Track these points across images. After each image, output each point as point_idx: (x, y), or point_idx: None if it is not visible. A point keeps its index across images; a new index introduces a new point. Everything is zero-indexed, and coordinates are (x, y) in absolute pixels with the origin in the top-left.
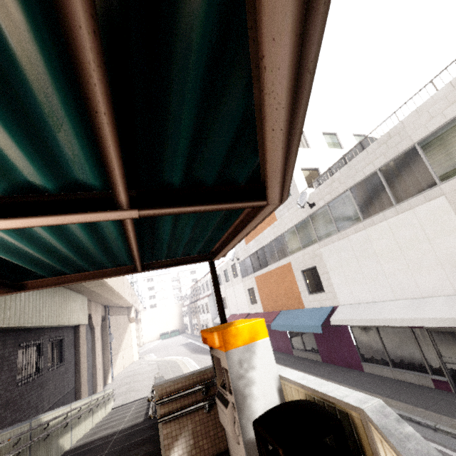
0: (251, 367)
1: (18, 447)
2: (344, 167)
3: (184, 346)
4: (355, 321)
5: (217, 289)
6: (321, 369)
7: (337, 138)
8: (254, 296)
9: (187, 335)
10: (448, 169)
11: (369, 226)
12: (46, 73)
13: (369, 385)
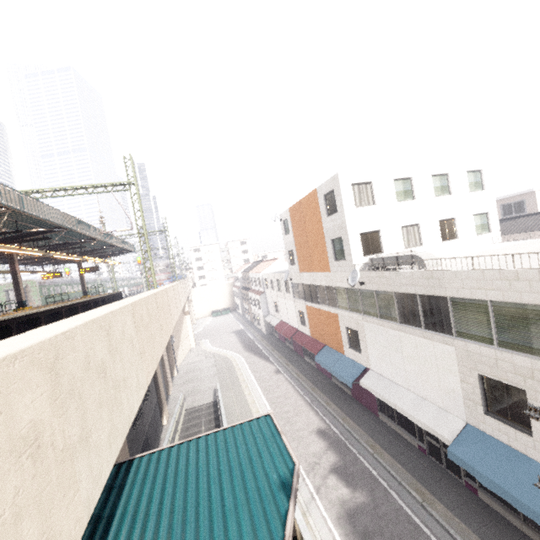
0: None
1: None
2: (393, 272)
3: (237, 336)
4: (375, 394)
5: None
6: (349, 406)
7: (411, 184)
8: (304, 319)
9: (238, 316)
10: (463, 331)
11: (402, 331)
12: None
13: (377, 433)
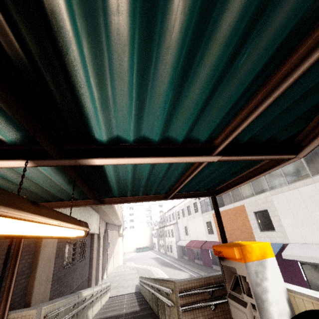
0: (264, 278)
1: (73, 310)
2: None
3: (154, 259)
4: (307, 258)
5: (218, 217)
6: None
7: None
8: (211, 228)
9: (155, 251)
10: None
11: (318, 181)
12: (247, 76)
13: None
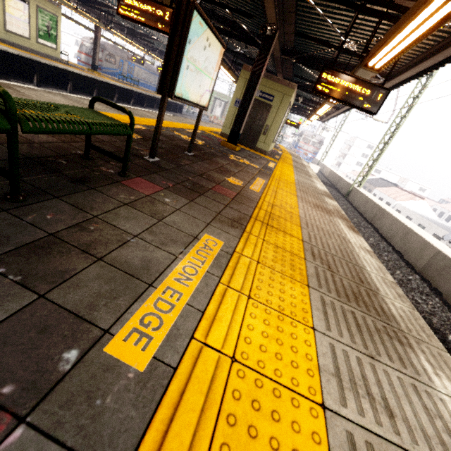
0: None
1: None
2: None
3: None
4: None
5: None
6: None
7: None
8: None
9: None
10: None
11: None
12: None
13: None
